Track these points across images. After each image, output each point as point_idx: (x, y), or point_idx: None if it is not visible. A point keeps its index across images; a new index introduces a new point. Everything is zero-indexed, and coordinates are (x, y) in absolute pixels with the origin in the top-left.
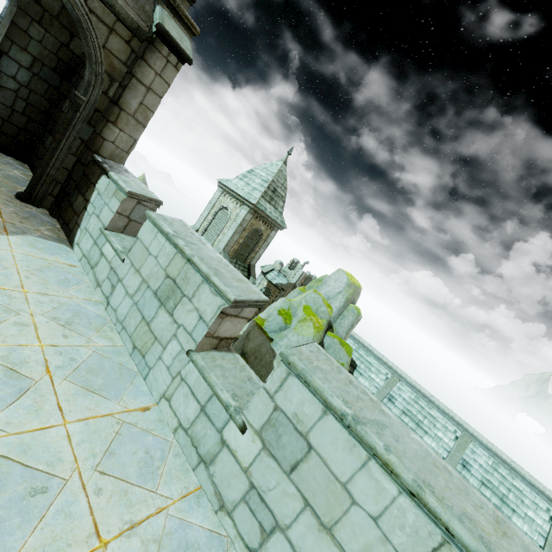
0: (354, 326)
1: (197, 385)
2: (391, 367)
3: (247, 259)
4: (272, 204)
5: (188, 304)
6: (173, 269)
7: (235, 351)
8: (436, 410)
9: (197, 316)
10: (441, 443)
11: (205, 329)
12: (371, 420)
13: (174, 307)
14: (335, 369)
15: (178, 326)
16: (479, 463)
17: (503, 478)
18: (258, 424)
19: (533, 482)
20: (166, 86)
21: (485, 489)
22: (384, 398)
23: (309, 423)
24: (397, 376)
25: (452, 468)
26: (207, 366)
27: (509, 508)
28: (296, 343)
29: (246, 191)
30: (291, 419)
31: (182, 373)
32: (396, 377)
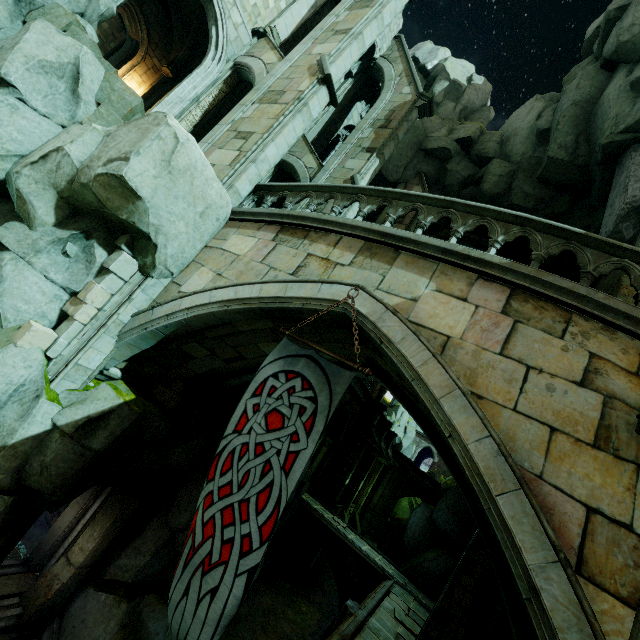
0: None
1: None
2: None
3: None
4: None
5: None
6: None
7: None
8: None
9: None
10: None
11: None
12: None
13: None
14: None
15: None
16: None
17: None
18: None
19: None
20: None
21: None
22: None
23: None
24: None
25: None
26: None
27: None
28: None
29: None
30: None
31: None
32: None
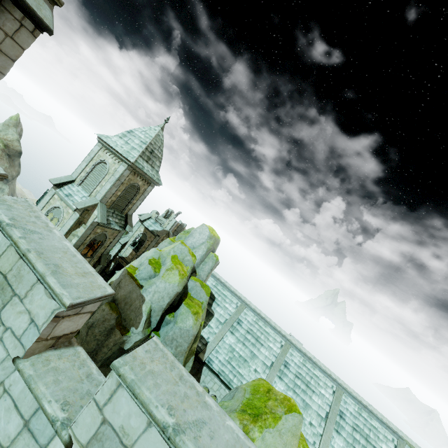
0: (213, 270)
1: (22, 398)
2: (240, 298)
3: (125, 209)
4: (150, 163)
5: (19, 304)
6: (5, 263)
7: (77, 344)
8: (270, 328)
9: (28, 319)
10: (271, 352)
11: (36, 334)
12: (192, 422)
13: (2, 307)
14: (168, 367)
15: (6, 329)
16: (294, 362)
17: (308, 370)
18: (84, 439)
19: (325, 370)
20: (19, 50)
21: (297, 380)
22: (234, 322)
23: (134, 435)
24: (244, 304)
25: (255, 447)
26: (36, 375)
27: (311, 390)
28: (163, 289)
29: (125, 149)
30: (118, 432)
31: (5, 383)
32: (243, 305)
